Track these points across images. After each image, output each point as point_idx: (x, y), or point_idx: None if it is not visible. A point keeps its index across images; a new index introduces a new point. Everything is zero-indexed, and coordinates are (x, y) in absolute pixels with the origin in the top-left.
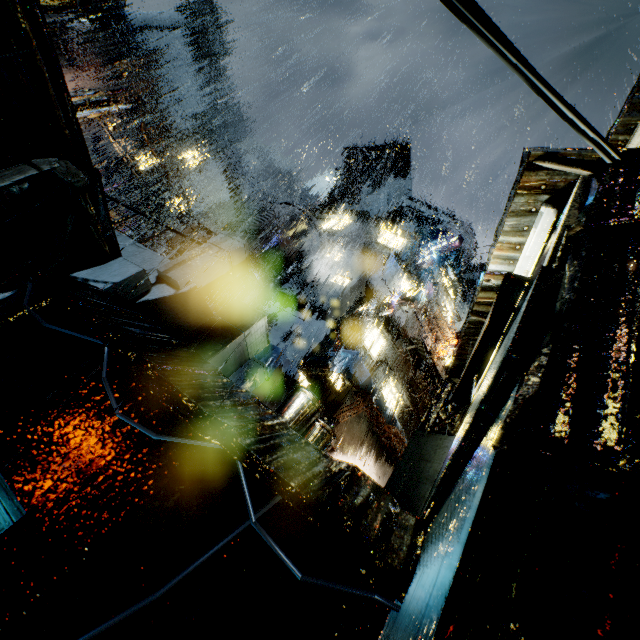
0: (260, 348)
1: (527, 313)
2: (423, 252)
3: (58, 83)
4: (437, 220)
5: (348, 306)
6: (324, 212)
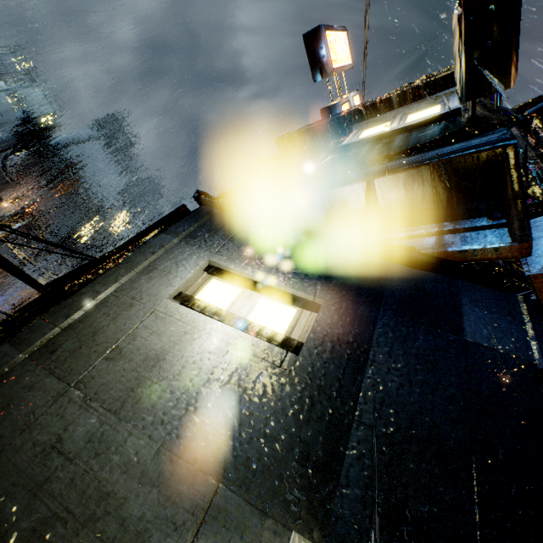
0: None
1: None
2: None
3: None
4: None
5: None
6: None
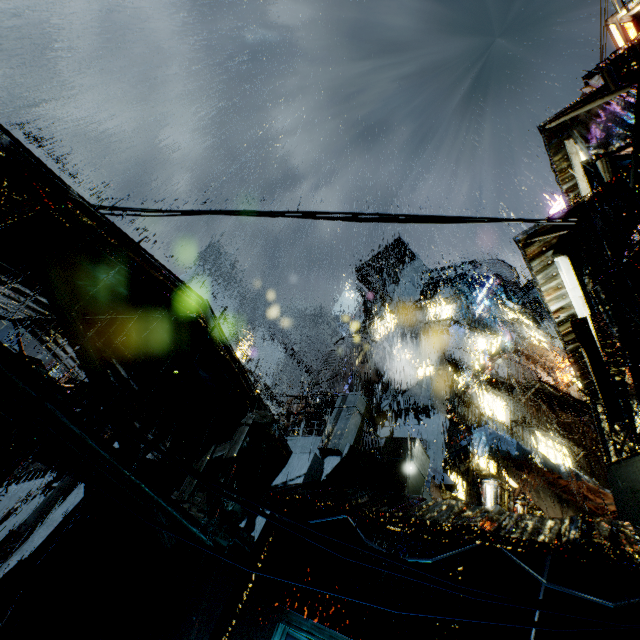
0: (426, 466)
1: (603, 350)
2: (473, 304)
3: (242, 372)
4: (463, 272)
5: (446, 389)
6: (370, 325)
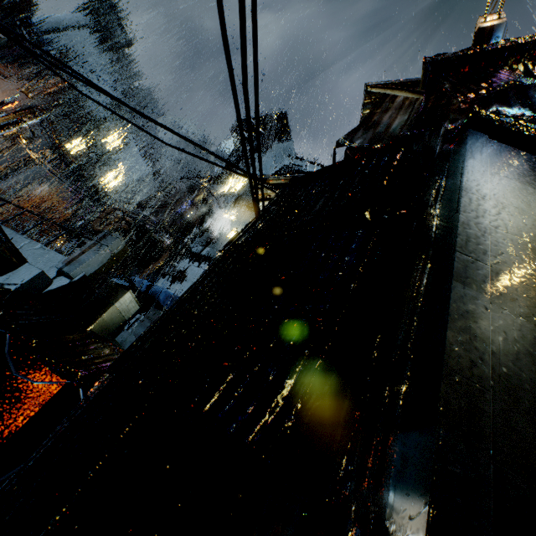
0: (133, 310)
1: None
2: None
3: None
4: None
5: None
6: (224, 177)
